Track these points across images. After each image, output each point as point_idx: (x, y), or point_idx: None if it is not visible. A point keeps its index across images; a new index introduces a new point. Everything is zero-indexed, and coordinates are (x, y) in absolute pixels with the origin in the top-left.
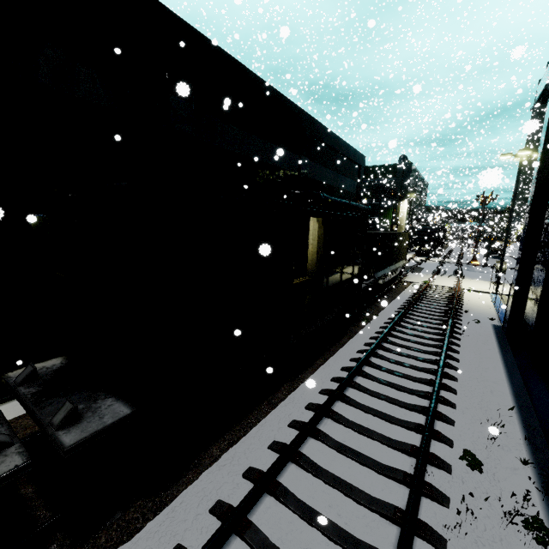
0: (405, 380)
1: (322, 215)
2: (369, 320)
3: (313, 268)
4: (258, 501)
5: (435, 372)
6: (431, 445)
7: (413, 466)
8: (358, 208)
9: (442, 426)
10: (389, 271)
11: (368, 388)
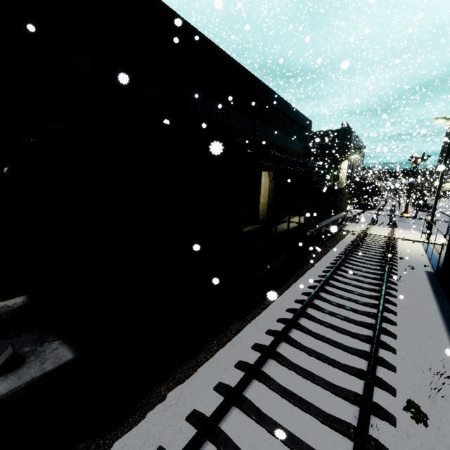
0: (346, 323)
1: (272, 169)
2: (313, 264)
3: (264, 217)
4: (199, 449)
5: (375, 316)
6: (374, 393)
7: (356, 415)
8: (305, 164)
9: (383, 372)
10: (331, 221)
11: (311, 329)
